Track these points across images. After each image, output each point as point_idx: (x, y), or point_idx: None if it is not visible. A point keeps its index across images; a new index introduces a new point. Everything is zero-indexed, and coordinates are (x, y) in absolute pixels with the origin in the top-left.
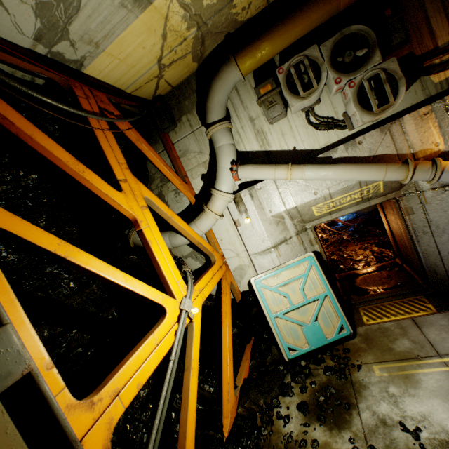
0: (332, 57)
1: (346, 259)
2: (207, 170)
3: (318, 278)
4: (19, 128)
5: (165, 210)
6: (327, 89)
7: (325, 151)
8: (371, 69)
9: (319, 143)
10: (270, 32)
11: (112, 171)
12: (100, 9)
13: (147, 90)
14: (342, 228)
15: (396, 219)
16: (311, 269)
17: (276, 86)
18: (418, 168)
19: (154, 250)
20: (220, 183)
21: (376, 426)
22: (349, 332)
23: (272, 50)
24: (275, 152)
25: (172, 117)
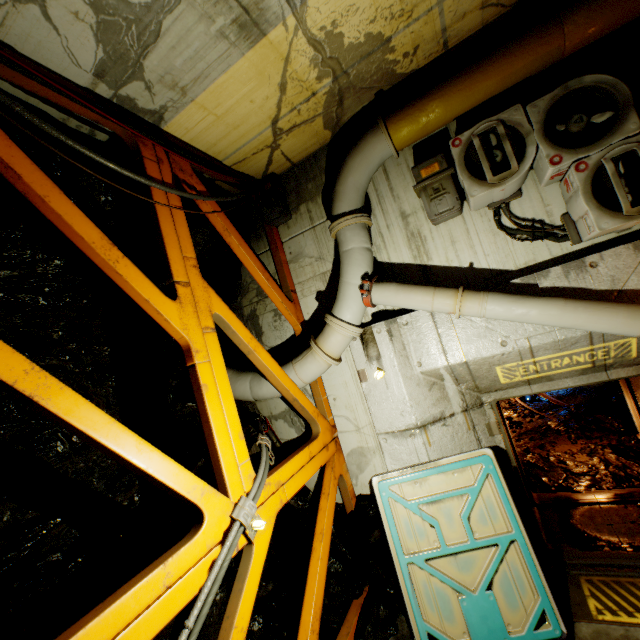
0: (546, 125)
1: (553, 466)
2: (326, 285)
3: (498, 502)
4: (27, 184)
5: (245, 339)
6: (534, 176)
7: (525, 275)
8: (620, 143)
9: (515, 260)
10: (444, 87)
11: (169, 267)
12: (189, 38)
13: (255, 164)
14: (547, 407)
15: None
16: (487, 482)
17: (447, 166)
18: None
19: (209, 403)
20: (341, 307)
21: None
22: (558, 631)
23: (445, 113)
24: (437, 268)
25: (285, 205)
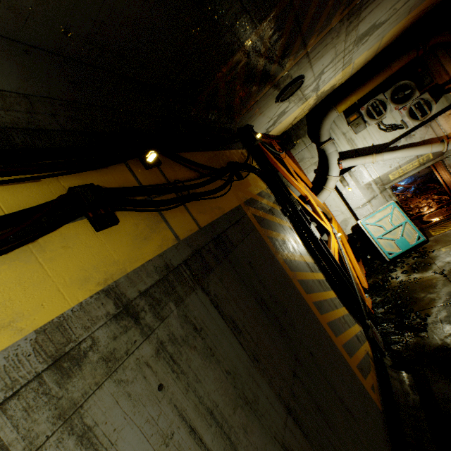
0: (391, 97)
1: (413, 208)
2: (317, 166)
3: (399, 214)
4: (278, 165)
5: (309, 191)
6: (388, 110)
7: (392, 143)
8: (414, 100)
9: (388, 139)
10: (355, 92)
11: (293, 176)
12: (290, 111)
13: (282, 131)
14: (404, 190)
15: (445, 173)
16: (394, 210)
17: (359, 115)
18: (449, 143)
19: (316, 208)
20: (332, 172)
21: (444, 265)
22: (423, 239)
23: (356, 99)
24: (360, 149)
25: (293, 141)
